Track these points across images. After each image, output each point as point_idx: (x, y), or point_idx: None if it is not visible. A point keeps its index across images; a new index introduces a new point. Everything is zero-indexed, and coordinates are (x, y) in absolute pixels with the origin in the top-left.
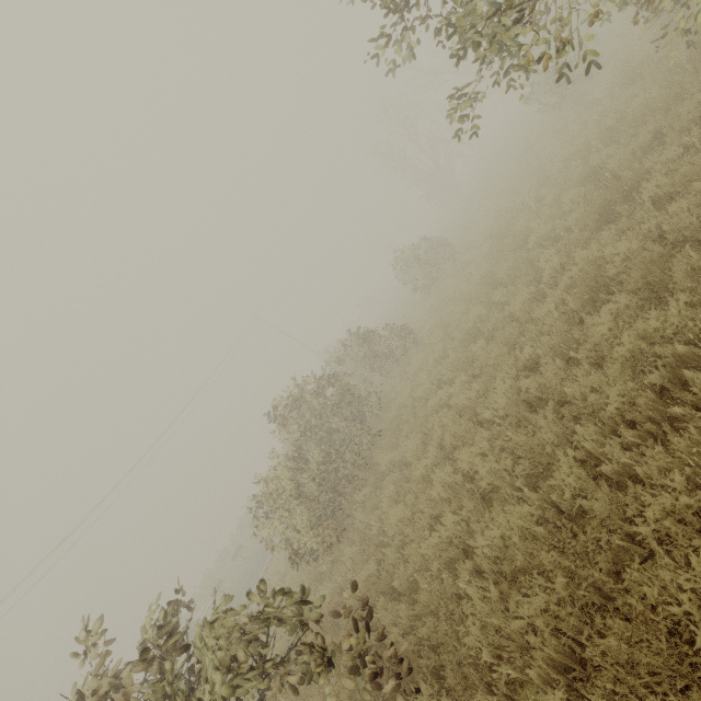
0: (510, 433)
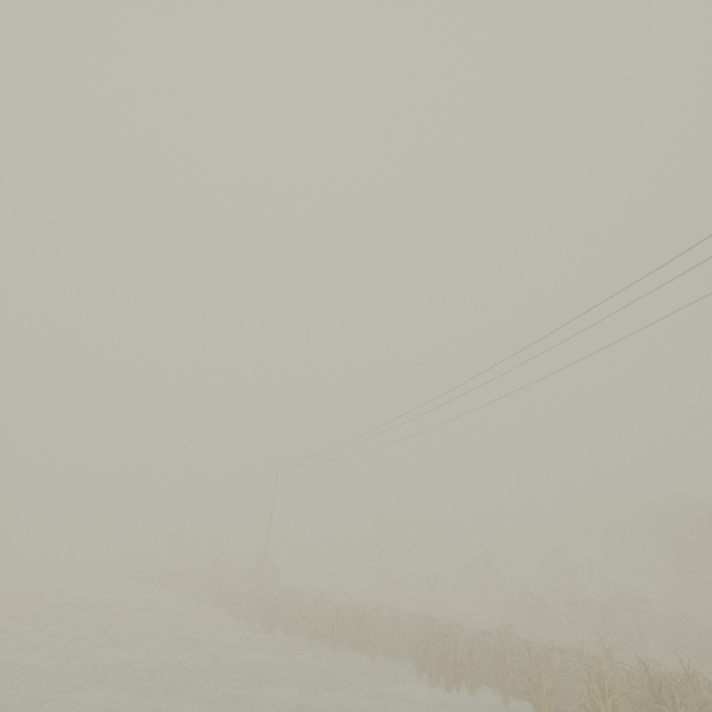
0: None
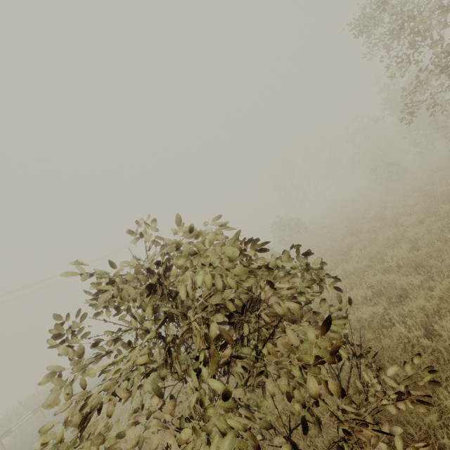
0: (411, 271)
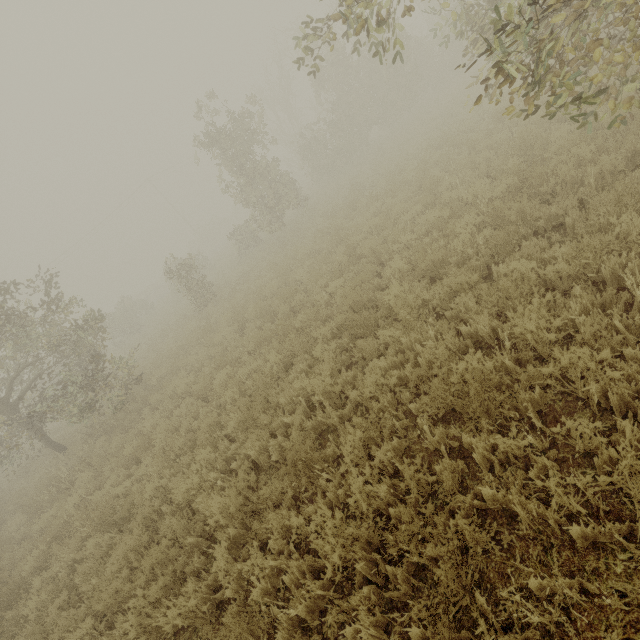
0: None
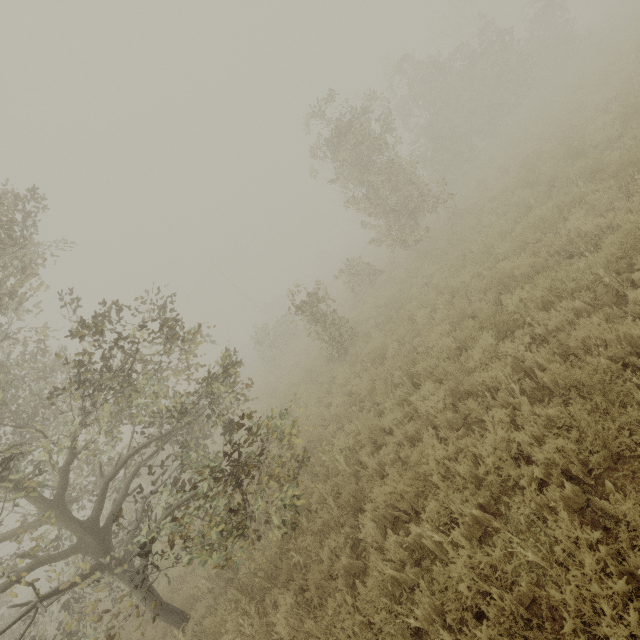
0: None
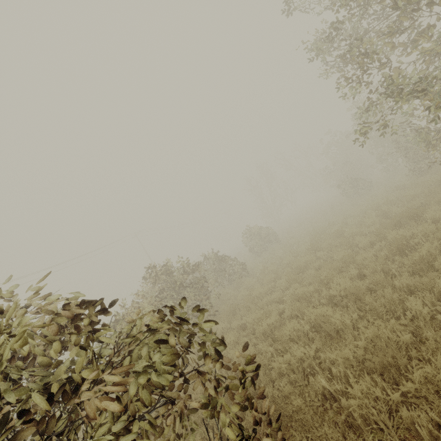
0: (350, 305)
